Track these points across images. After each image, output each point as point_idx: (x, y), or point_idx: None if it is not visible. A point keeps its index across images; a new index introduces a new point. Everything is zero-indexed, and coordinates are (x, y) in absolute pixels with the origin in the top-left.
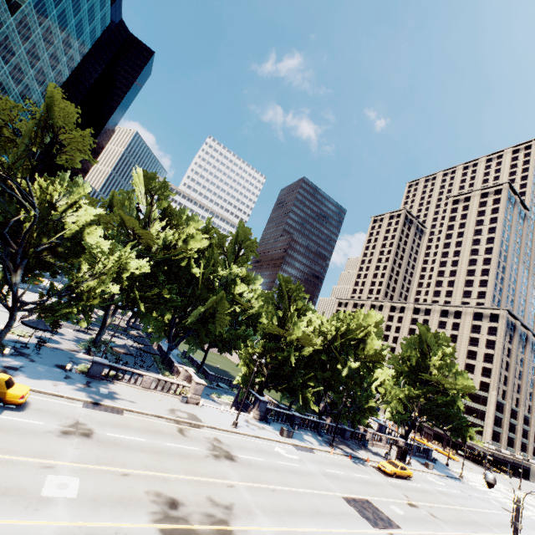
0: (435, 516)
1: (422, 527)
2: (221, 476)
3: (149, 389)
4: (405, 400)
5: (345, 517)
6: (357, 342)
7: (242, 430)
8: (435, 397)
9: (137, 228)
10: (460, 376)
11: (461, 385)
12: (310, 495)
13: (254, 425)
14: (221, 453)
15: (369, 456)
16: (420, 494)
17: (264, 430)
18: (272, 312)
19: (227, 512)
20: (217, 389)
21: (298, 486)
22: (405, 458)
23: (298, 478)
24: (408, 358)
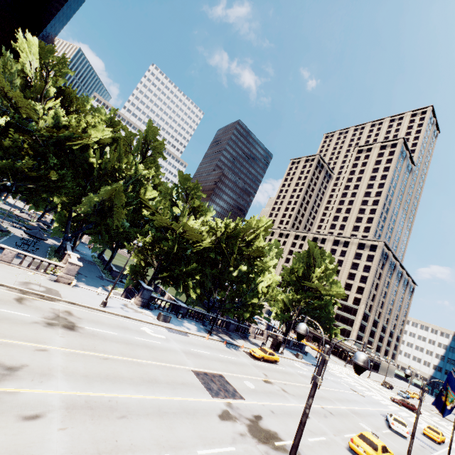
0: (286, 391)
1: (268, 398)
2: (38, 340)
3: (10, 264)
4: (287, 303)
5: (184, 386)
6: (247, 244)
7: (111, 309)
8: (313, 302)
9: (9, 90)
10: (335, 284)
11: (335, 292)
12: (153, 366)
13: (132, 308)
14: (60, 323)
15: (246, 345)
16: (281, 374)
17: (141, 313)
18: (169, 208)
19: (5, 373)
20: (119, 284)
21: (143, 358)
22: (278, 348)
23: (150, 352)
24: (297, 270)
